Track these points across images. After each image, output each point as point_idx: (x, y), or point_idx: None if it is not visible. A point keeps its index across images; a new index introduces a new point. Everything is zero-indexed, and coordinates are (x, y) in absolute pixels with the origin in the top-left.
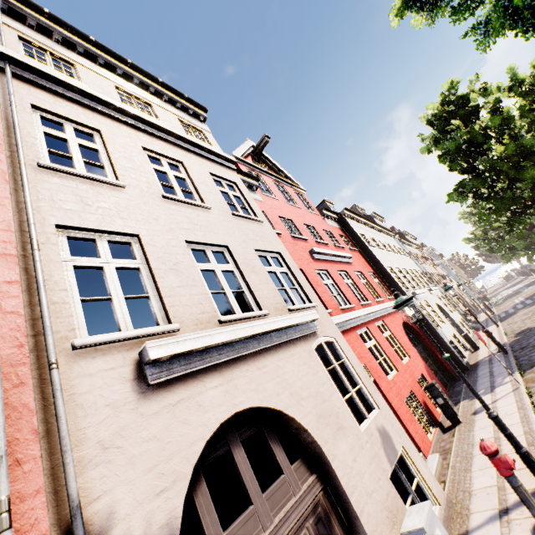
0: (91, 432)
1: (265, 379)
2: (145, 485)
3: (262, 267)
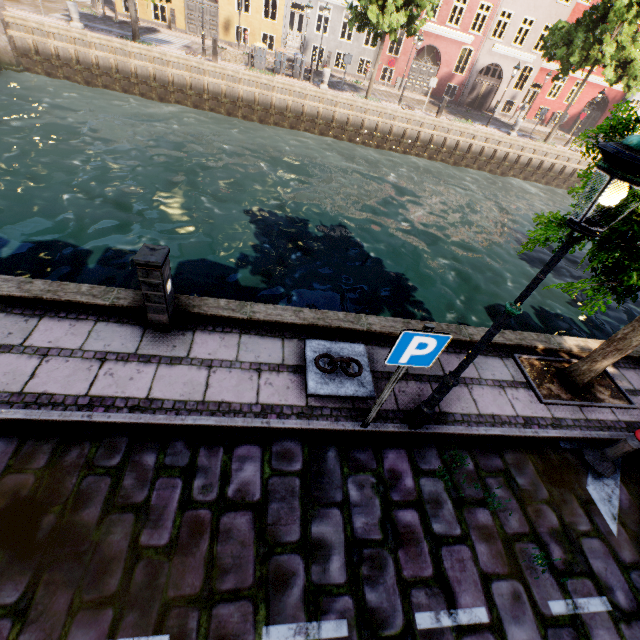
0: (482, 52)
1: (505, 63)
2: (482, 63)
3: (540, 32)
